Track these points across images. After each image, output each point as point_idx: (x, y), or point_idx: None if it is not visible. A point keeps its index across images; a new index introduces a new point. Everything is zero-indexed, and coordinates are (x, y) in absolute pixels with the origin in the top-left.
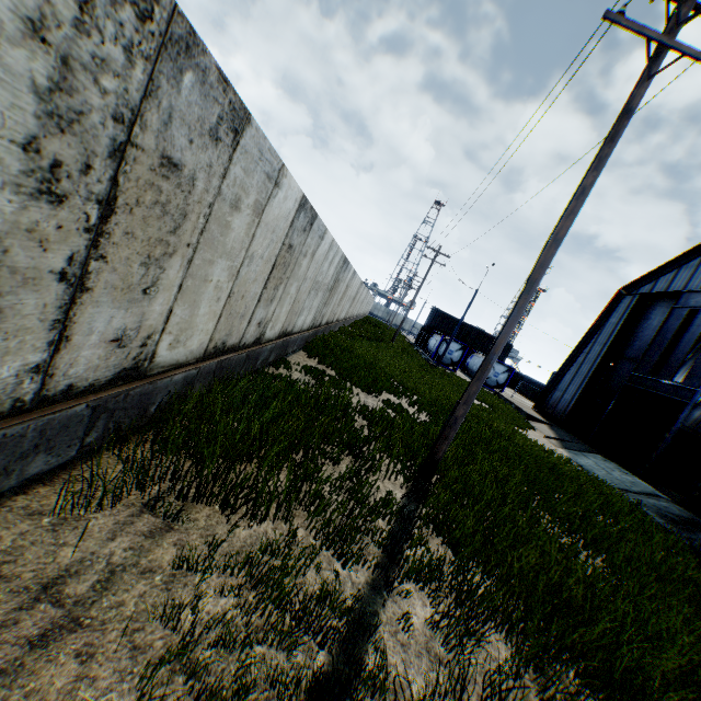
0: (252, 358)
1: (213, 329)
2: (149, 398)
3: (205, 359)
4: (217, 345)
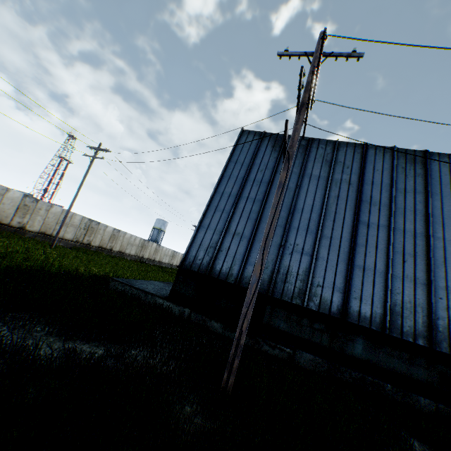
0: (21, 233)
1: None
2: None
3: None
4: None
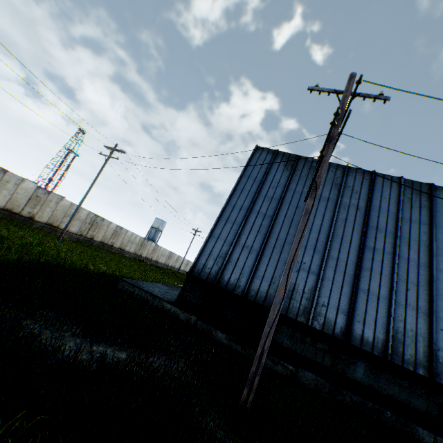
0: (29, 222)
1: (6, 204)
2: None
3: (5, 210)
4: (9, 209)
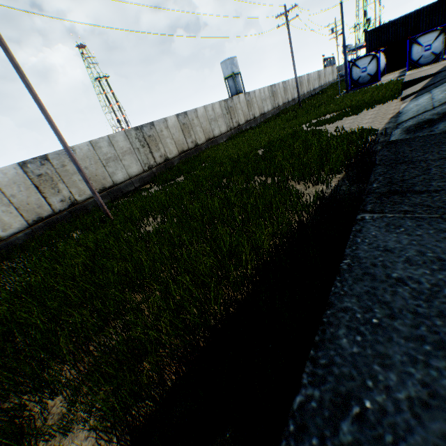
0: (79, 210)
1: (23, 219)
2: (12, 243)
3: (34, 225)
4: (36, 220)
